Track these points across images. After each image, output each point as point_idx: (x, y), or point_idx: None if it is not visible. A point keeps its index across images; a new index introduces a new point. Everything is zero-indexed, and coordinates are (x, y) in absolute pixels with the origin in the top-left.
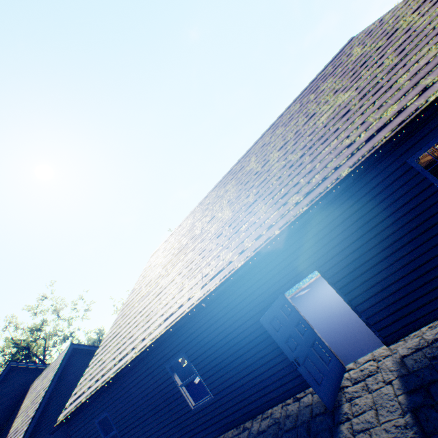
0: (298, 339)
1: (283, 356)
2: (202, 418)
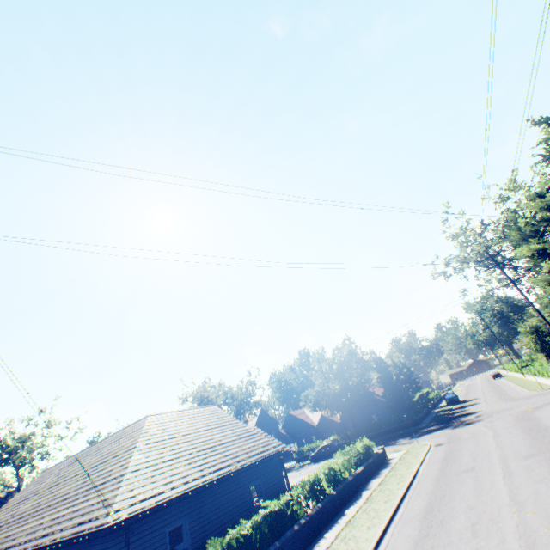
0: None
1: None
2: None
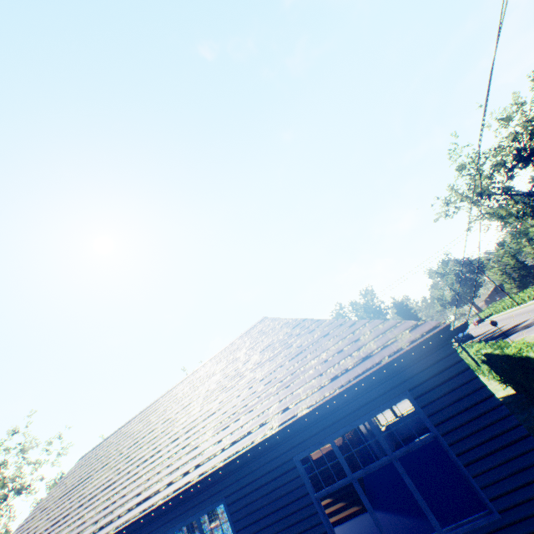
0: None
1: None
2: None
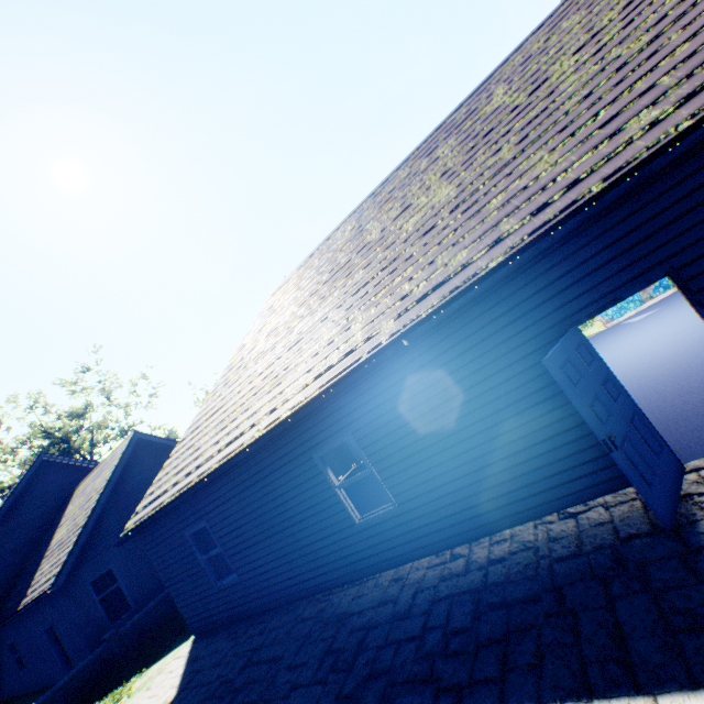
0: (608, 406)
1: (551, 445)
2: (374, 538)
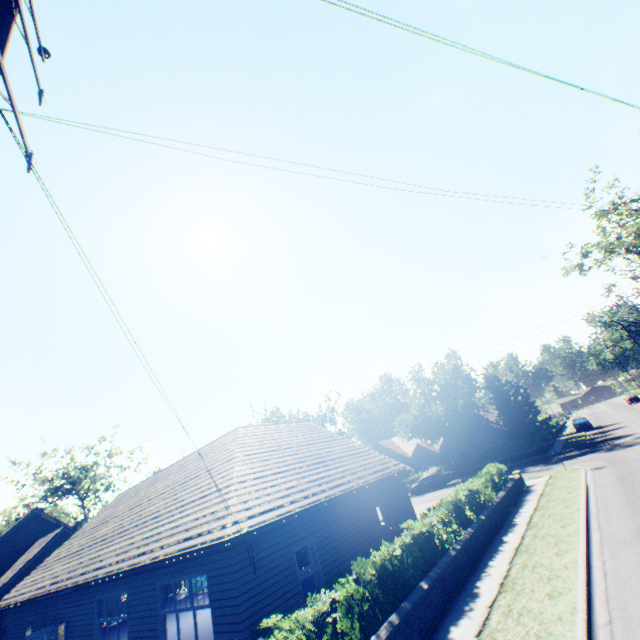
0: None
1: None
2: None
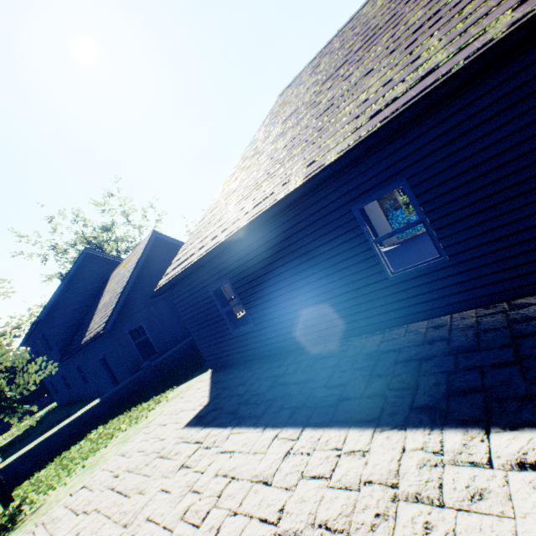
0: None
1: None
2: (407, 292)
